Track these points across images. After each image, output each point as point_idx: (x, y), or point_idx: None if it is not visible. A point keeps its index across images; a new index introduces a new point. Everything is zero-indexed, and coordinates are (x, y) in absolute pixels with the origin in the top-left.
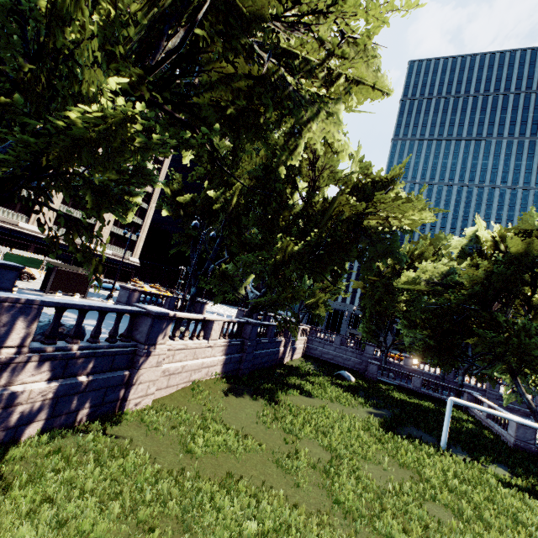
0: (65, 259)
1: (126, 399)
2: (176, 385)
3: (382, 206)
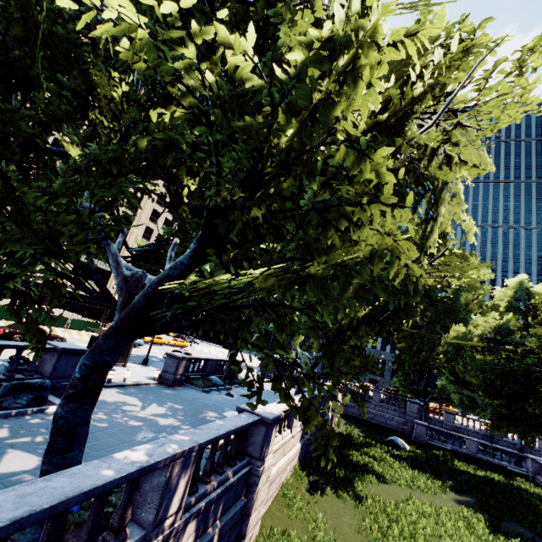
0: (79, 309)
1: (243, 536)
2: (271, 495)
3: (446, 267)
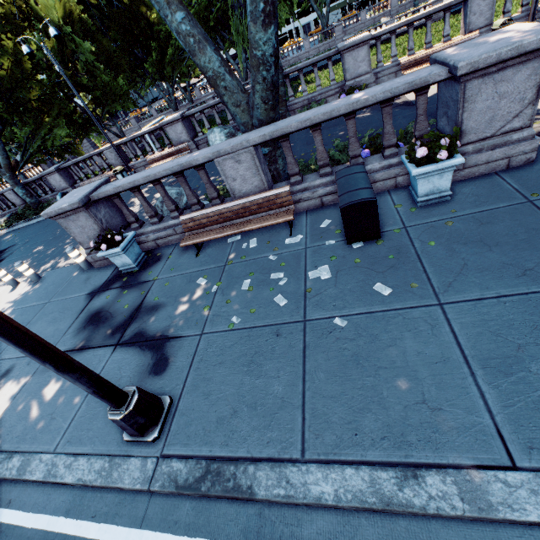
0: None
1: None
2: None
3: None
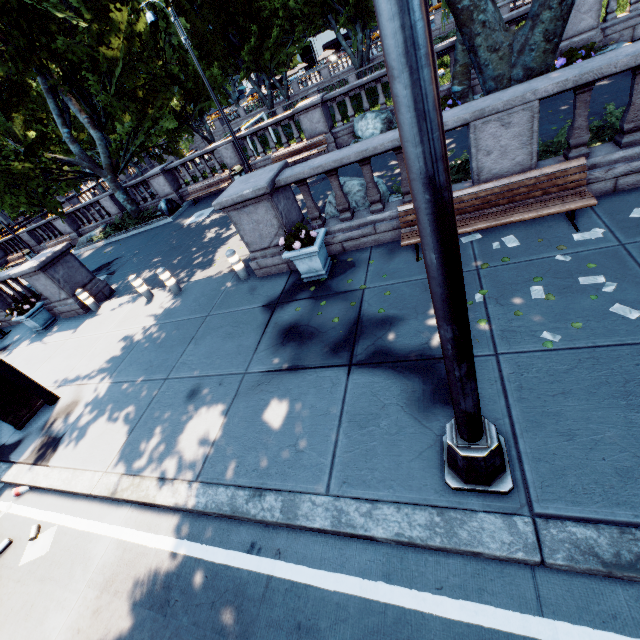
0: None
1: None
2: None
3: None
